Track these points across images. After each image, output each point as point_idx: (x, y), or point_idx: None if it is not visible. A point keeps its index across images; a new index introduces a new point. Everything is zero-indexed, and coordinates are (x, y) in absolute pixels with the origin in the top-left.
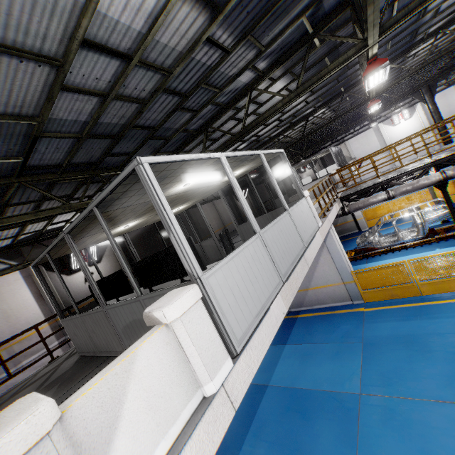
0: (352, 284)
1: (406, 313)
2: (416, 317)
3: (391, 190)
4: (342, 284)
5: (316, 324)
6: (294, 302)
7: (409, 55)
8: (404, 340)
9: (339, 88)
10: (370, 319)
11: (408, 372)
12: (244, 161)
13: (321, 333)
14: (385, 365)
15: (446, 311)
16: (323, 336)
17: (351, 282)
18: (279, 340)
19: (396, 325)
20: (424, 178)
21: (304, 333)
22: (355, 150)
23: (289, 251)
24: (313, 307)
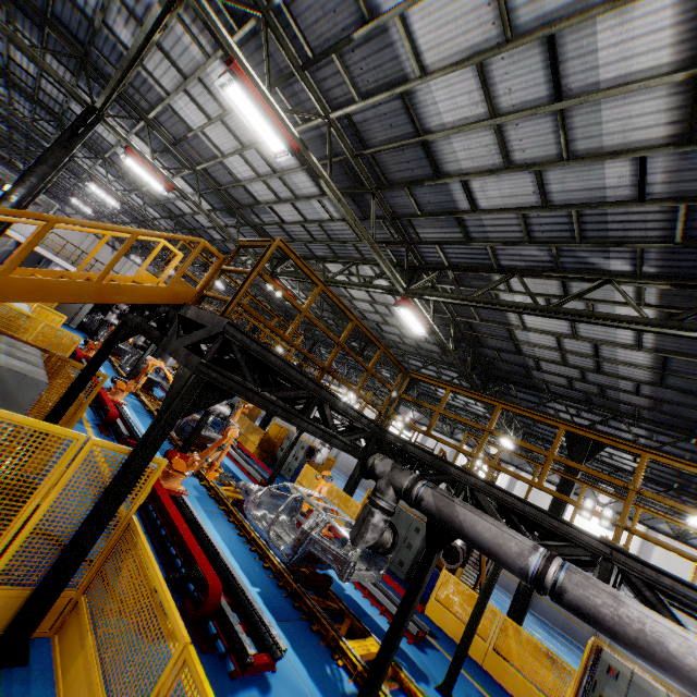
0: None
1: None
2: None
3: None
4: None
5: None
6: None
7: None
8: None
9: None
10: None
11: None
12: None
13: None
14: None
15: None
16: None
17: None
18: None
19: None
20: None
21: None
22: None
23: None
24: None
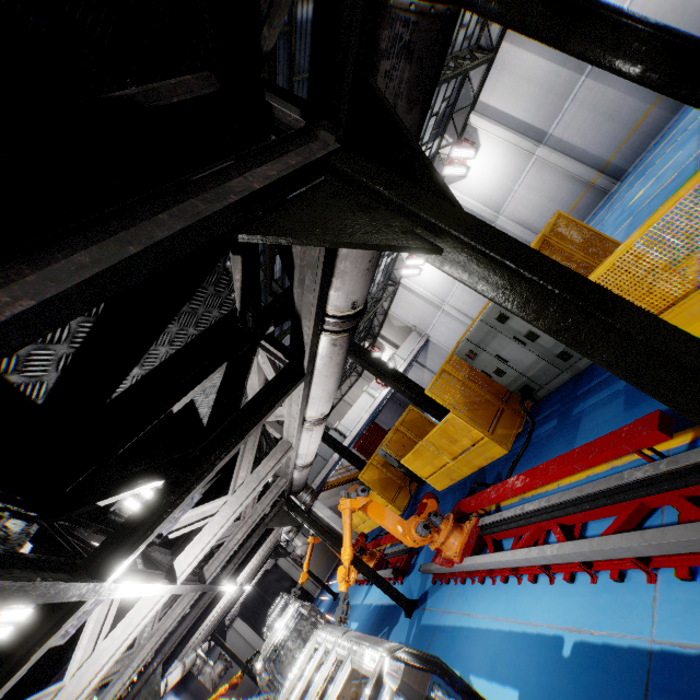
0: None
1: None
2: None
3: None
4: None
5: None
6: None
7: None
8: None
9: None
10: None
11: None
12: None
13: None
14: None
15: None
16: None
17: None
18: None
19: None
20: None
21: None
22: (406, 317)
23: None
24: None
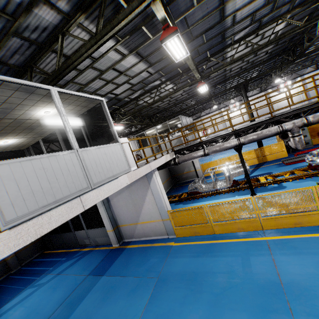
0: (168, 221)
1: (199, 250)
2: (204, 254)
3: (206, 149)
4: (161, 221)
5: (135, 256)
6: (127, 234)
7: (227, 57)
8: (188, 278)
9: (176, 68)
10: (173, 254)
11: (177, 315)
12: (35, 95)
13: (134, 265)
14: (164, 305)
15: (225, 250)
16: (133, 269)
17: (167, 220)
18: (100, 271)
19: (188, 262)
20: (227, 142)
21: (122, 264)
22: (207, 124)
23: (49, 191)
24: (140, 239)
